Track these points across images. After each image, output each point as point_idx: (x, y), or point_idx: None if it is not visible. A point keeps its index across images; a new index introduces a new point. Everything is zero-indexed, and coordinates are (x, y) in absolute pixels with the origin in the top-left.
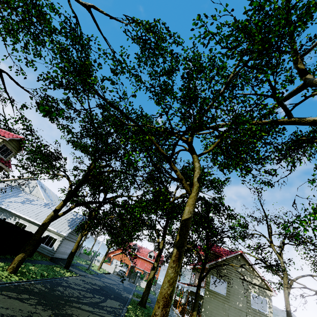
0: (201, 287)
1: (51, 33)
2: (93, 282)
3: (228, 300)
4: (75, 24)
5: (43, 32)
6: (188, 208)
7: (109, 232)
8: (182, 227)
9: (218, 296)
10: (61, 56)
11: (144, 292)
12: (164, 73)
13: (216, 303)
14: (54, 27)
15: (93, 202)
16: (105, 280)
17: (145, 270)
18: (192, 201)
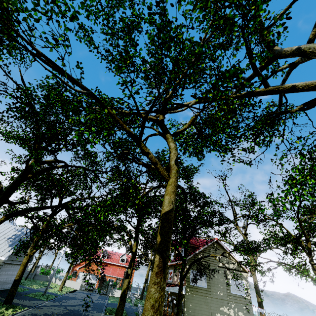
0: None
1: None
2: (50, 312)
3: (209, 292)
4: None
5: None
6: (168, 198)
7: (69, 244)
8: (163, 223)
9: (199, 290)
10: None
11: (118, 308)
12: (124, 29)
13: (198, 299)
14: None
15: (35, 208)
16: (68, 303)
17: (118, 277)
18: (172, 188)
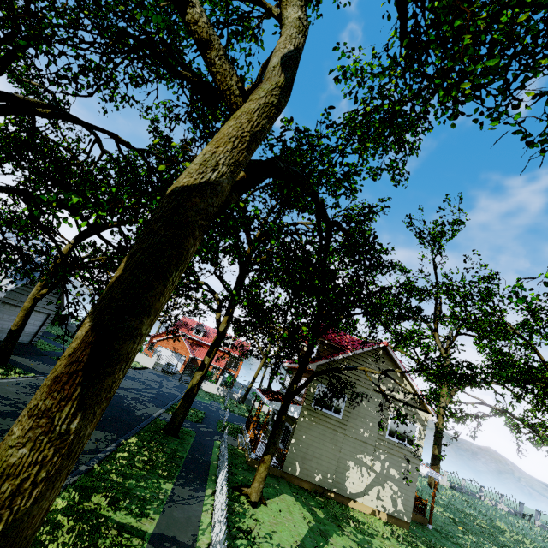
0: (297, 401)
1: None
2: None
3: (344, 426)
4: None
5: None
6: (207, 150)
7: None
8: (152, 221)
9: (326, 419)
10: None
11: (177, 410)
12: None
13: (320, 431)
14: None
15: None
16: None
17: (215, 365)
18: (236, 126)
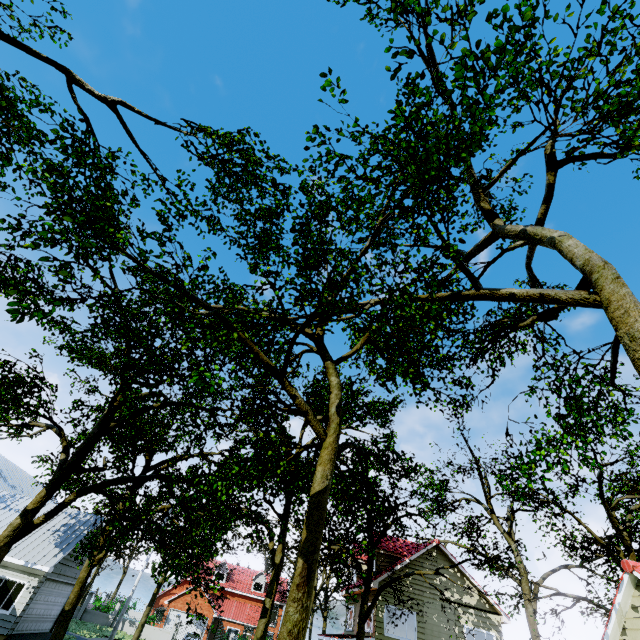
0: (368, 634)
1: (32, 144)
2: None
3: None
4: (85, 133)
5: (13, 137)
6: (321, 470)
7: (160, 545)
8: (312, 509)
9: None
10: (52, 187)
11: None
12: (263, 216)
13: None
14: (39, 133)
15: (120, 480)
16: None
17: (247, 623)
18: (328, 454)
